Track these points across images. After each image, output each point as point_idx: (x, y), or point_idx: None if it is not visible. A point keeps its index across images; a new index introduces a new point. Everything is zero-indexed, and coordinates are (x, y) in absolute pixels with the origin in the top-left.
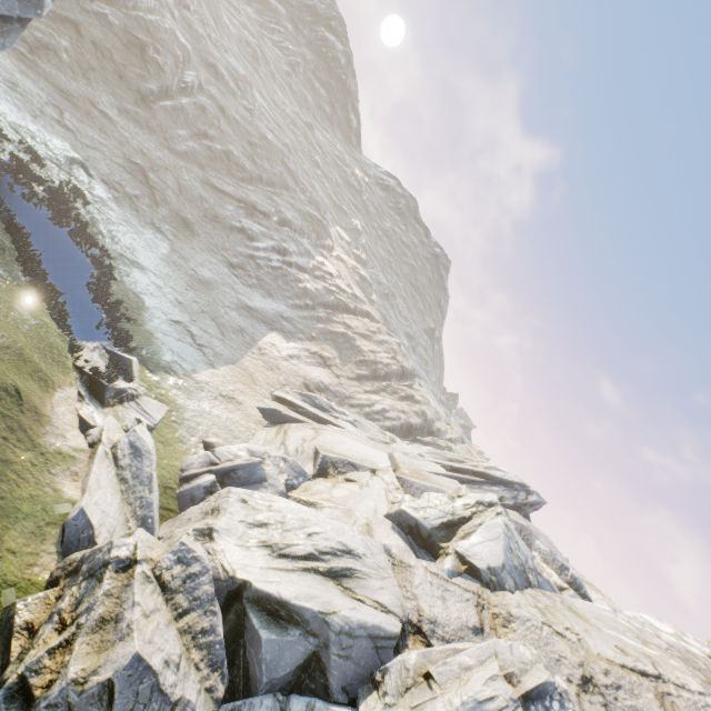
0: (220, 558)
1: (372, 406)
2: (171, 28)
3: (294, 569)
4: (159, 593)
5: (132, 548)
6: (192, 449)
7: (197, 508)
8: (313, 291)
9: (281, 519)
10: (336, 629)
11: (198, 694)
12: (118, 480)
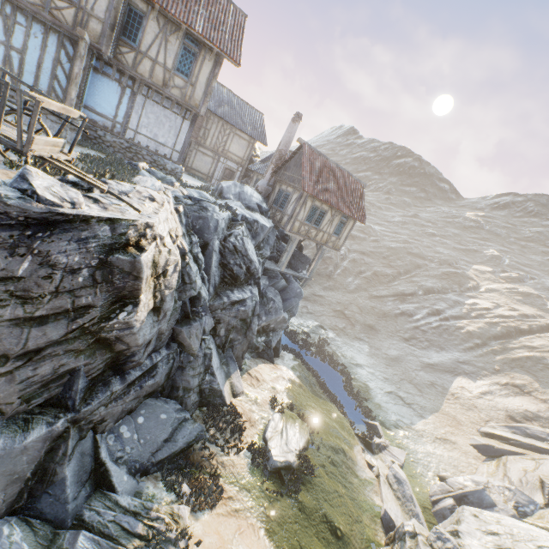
0: (467, 548)
1: None
2: None
3: None
4: None
5: (412, 526)
6: (431, 480)
7: (446, 520)
8: (476, 330)
9: (508, 531)
10: None
11: None
12: (395, 497)
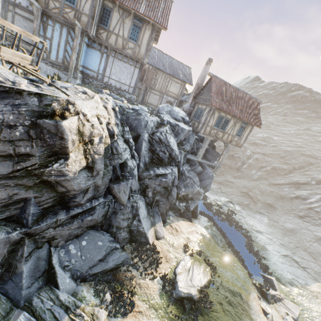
0: None
1: None
2: None
3: None
4: None
5: None
6: None
7: None
8: None
9: None
10: None
11: None
12: None
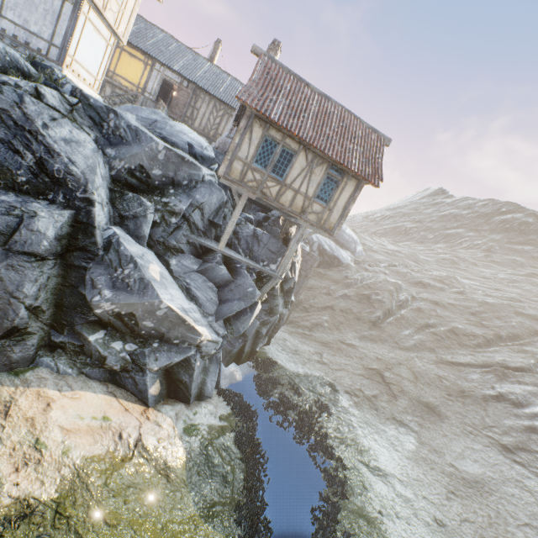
0: None
1: None
2: (383, 279)
3: None
4: None
5: None
6: None
7: None
8: None
9: None
10: None
11: None
12: None
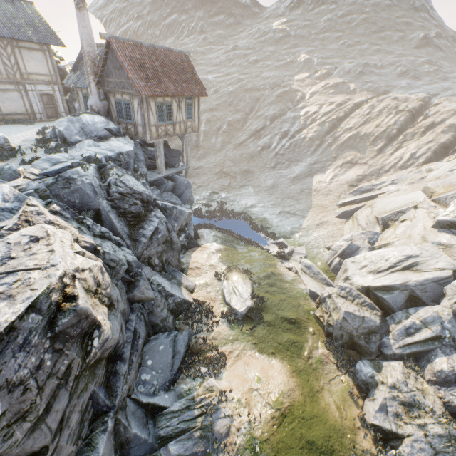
0: (355, 283)
1: (401, 159)
2: None
3: (386, 274)
4: (342, 299)
5: (327, 292)
6: (323, 253)
7: (339, 272)
8: (314, 135)
9: (371, 261)
10: (412, 285)
11: (370, 315)
12: (310, 278)
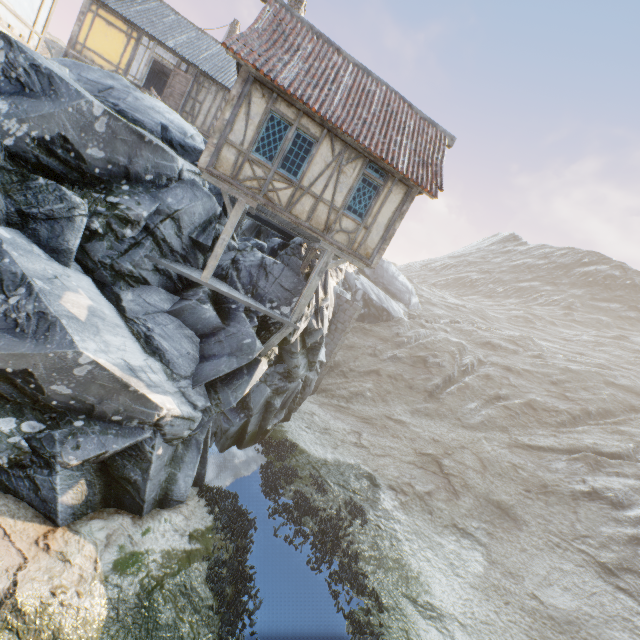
0: None
1: None
2: (443, 337)
3: None
4: None
5: None
6: None
7: None
8: None
9: None
10: None
11: None
12: None
